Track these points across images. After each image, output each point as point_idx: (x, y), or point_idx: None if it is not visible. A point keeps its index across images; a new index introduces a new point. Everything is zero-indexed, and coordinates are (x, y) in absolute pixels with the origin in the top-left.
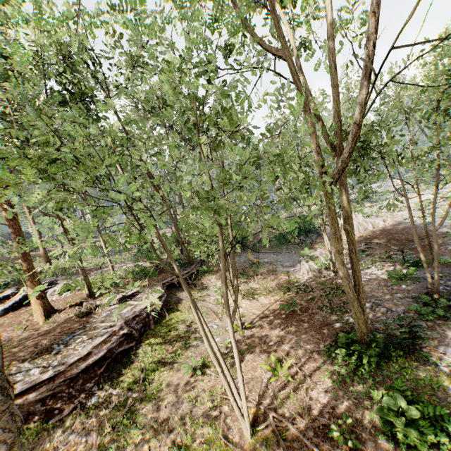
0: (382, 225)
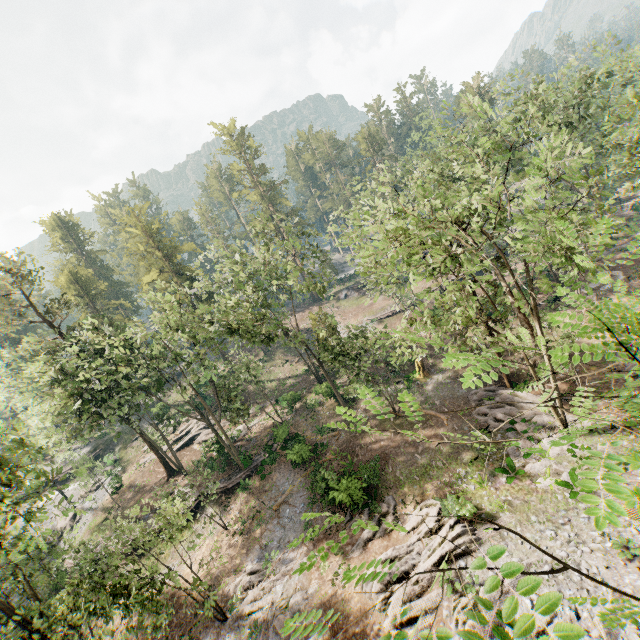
0: (384, 626)
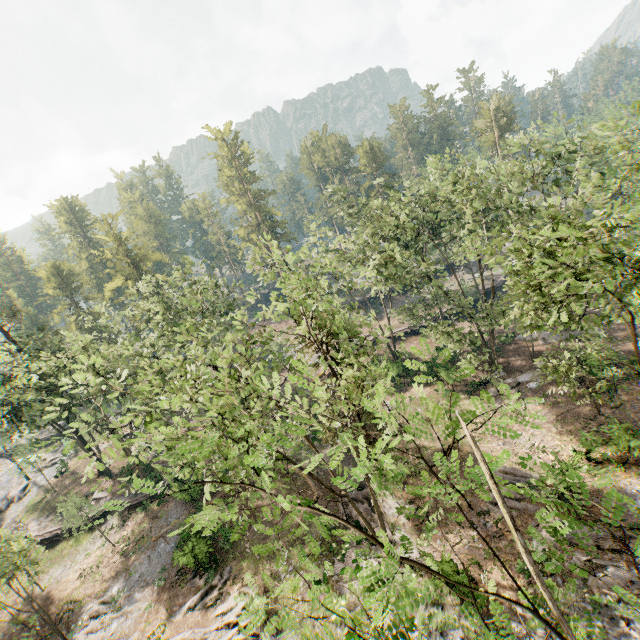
0: None
